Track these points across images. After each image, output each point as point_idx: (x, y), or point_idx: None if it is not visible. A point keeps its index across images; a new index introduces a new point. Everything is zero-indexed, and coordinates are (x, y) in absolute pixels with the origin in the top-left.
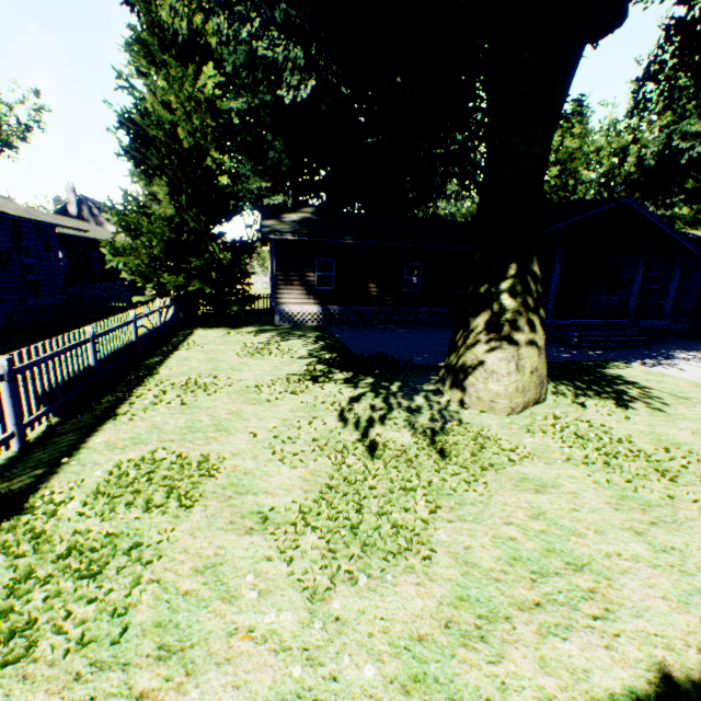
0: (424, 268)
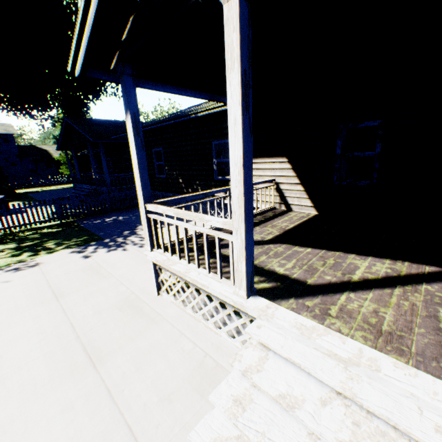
0: (111, 160)
